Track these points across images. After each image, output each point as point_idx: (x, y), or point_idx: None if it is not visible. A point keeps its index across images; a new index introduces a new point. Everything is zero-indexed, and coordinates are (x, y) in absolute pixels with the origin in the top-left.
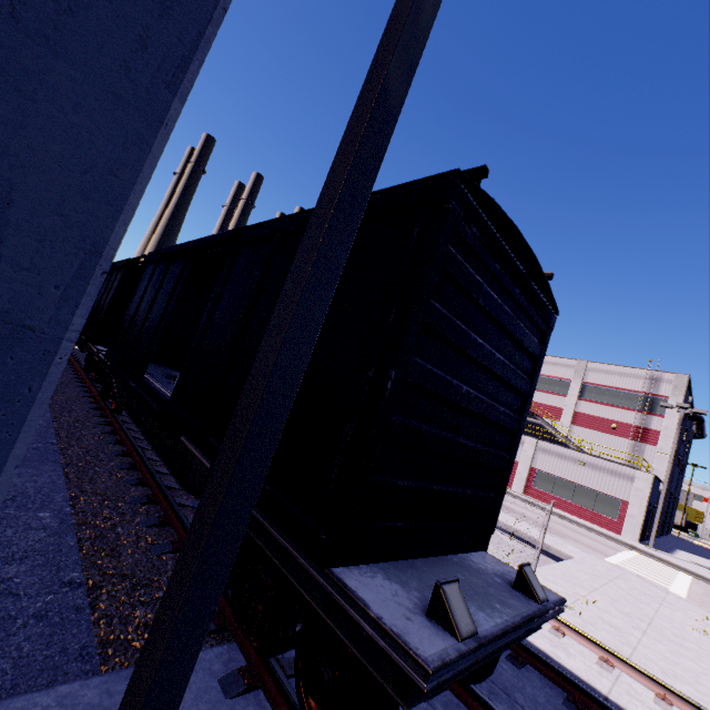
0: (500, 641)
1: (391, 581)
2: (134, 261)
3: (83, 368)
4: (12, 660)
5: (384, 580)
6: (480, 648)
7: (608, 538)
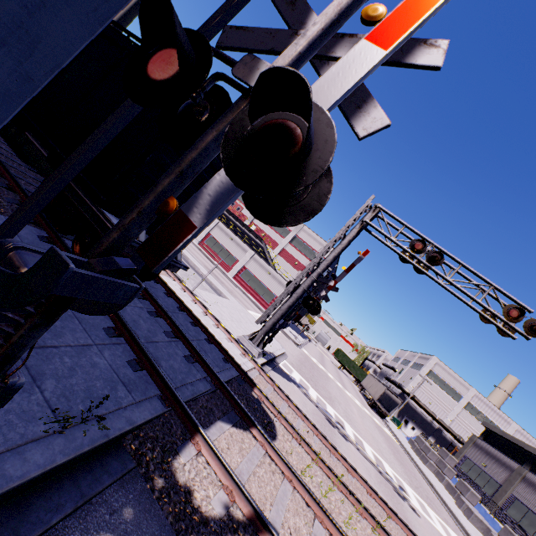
0: None
1: None
2: None
3: None
4: None
5: None
6: None
7: (259, 309)
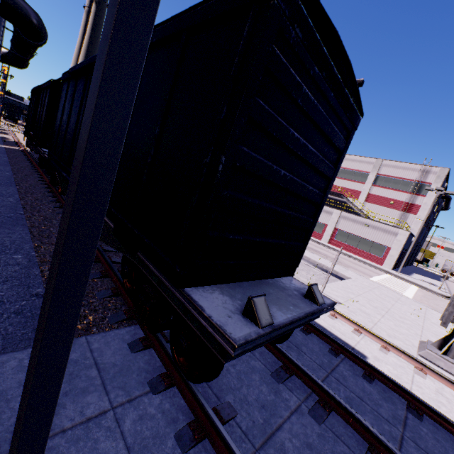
0: (289, 327)
1: (223, 295)
2: (56, 81)
3: (38, 165)
4: (2, 336)
5: (219, 295)
6: (274, 331)
7: (374, 267)
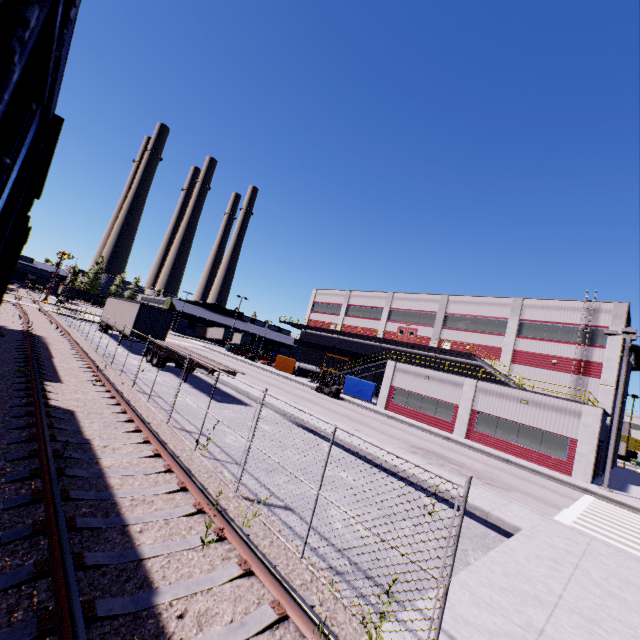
0: None
1: None
2: None
3: None
4: None
5: None
6: None
7: (559, 482)
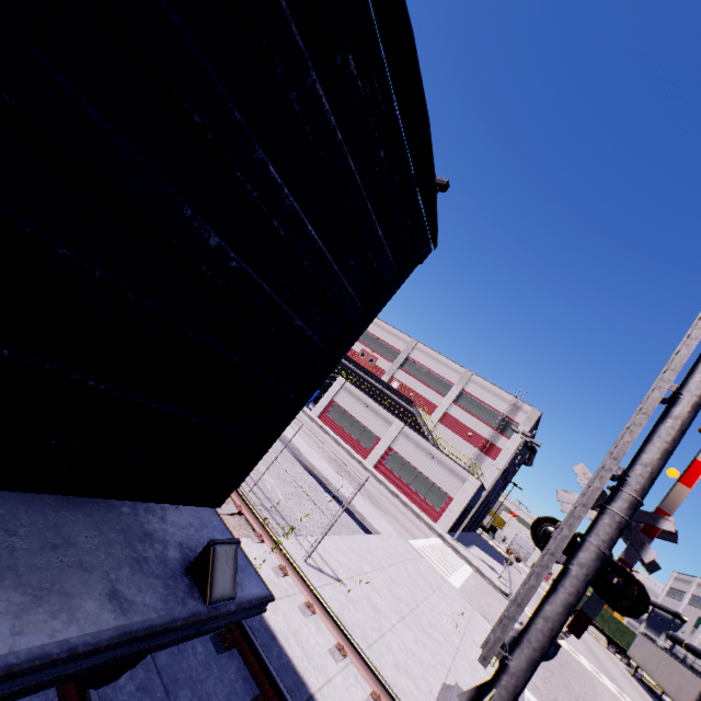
0: None
1: None
2: None
3: None
4: None
5: None
6: None
7: (425, 523)
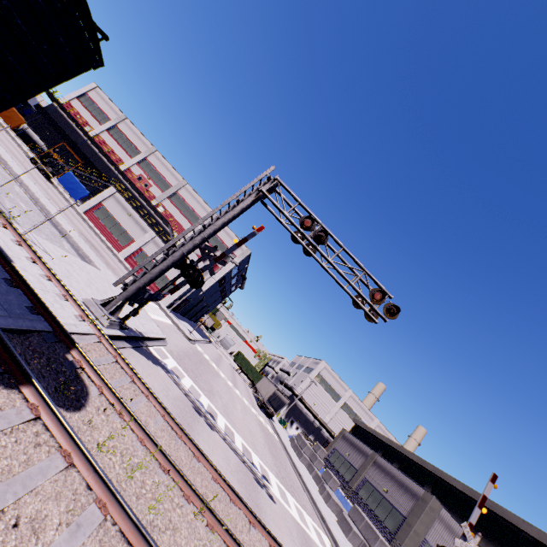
0: None
1: None
2: None
3: None
4: None
5: None
6: None
7: None
